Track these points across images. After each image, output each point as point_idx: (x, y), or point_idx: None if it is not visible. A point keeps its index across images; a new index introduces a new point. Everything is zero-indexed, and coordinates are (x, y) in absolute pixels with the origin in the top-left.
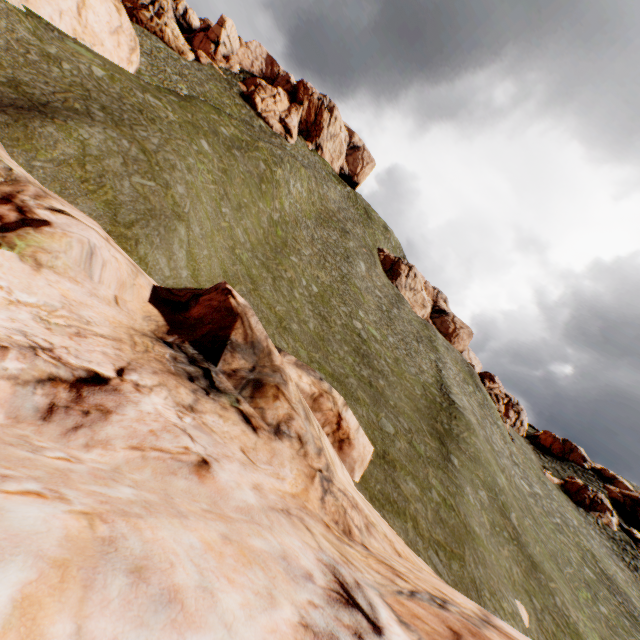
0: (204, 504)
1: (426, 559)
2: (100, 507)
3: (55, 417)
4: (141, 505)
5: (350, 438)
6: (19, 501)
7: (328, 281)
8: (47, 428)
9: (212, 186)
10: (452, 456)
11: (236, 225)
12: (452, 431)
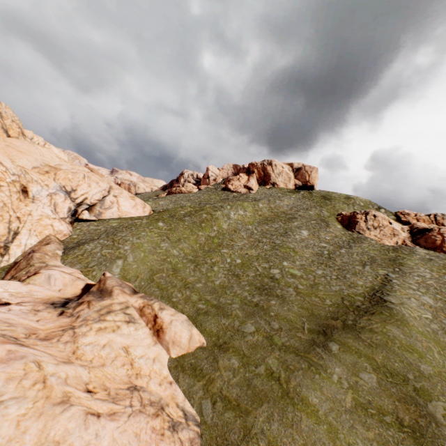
0: None
1: (195, 403)
2: None
3: None
4: None
5: (163, 328)
6: None
7: (256, 253)
8: None
9: (156, 238)
10: (331, 344)
11: (172, 249)
12: (356, 326)
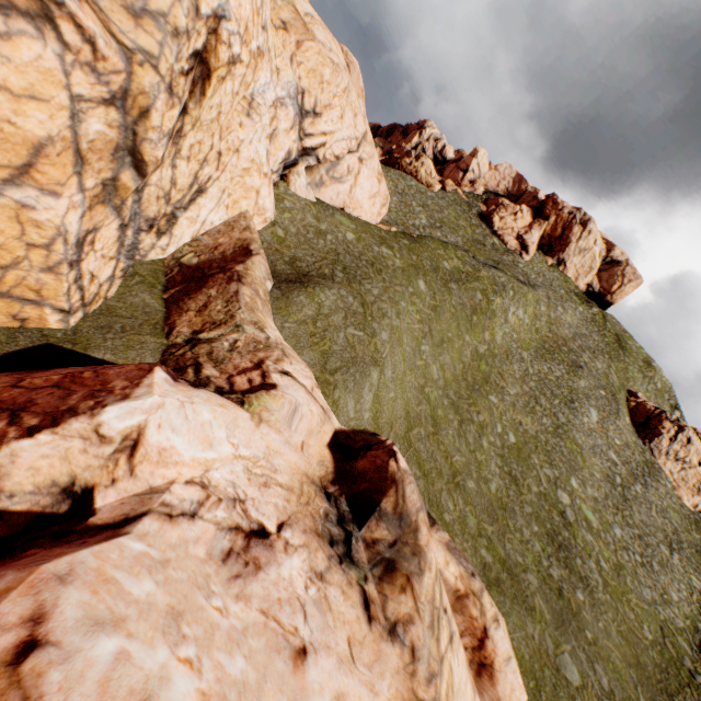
0: (286, 698)
1: None
2: (214, 687)
3: (229, 561)
4: (238, 688)
5: (493, 667)
6: (181, 671)
7: (533, 430)
8: (222, 570)
9: (417, 325)
10: None
11: (432, 361)
12: None
